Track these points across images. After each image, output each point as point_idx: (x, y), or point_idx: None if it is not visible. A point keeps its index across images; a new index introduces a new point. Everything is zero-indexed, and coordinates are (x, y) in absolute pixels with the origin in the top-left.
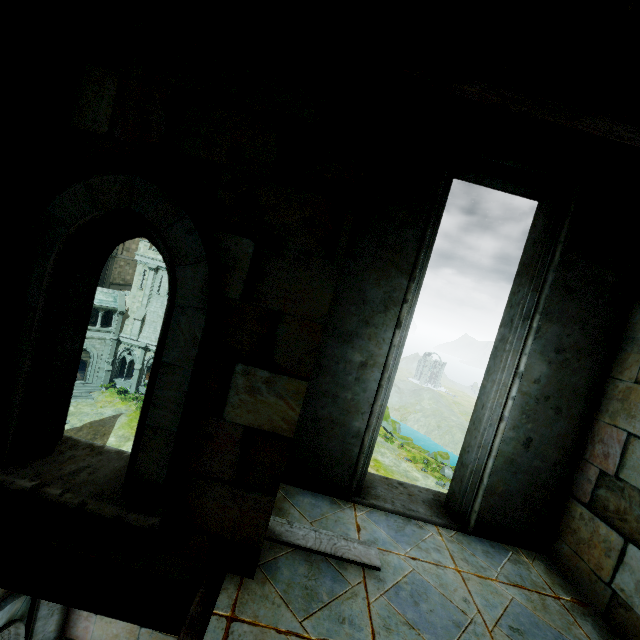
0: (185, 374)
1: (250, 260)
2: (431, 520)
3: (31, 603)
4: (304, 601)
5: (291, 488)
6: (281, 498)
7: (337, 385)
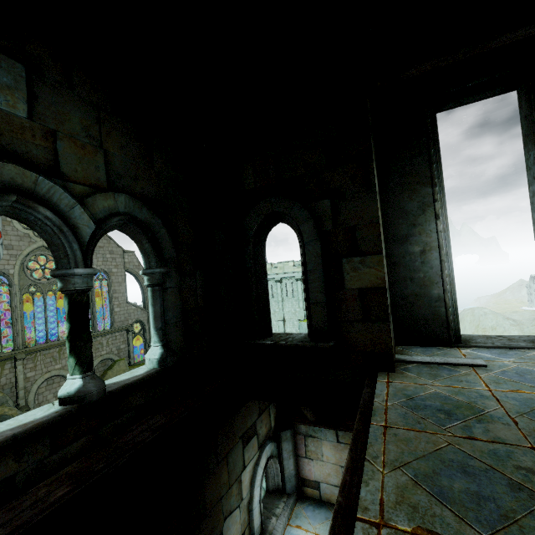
0: (320, 272)
1: (330, 208)
2: (533, 347)
3: (277, 450)
4: (431, 377)
5: (405, 347)
6: (400, 350)
7: (410, 271)
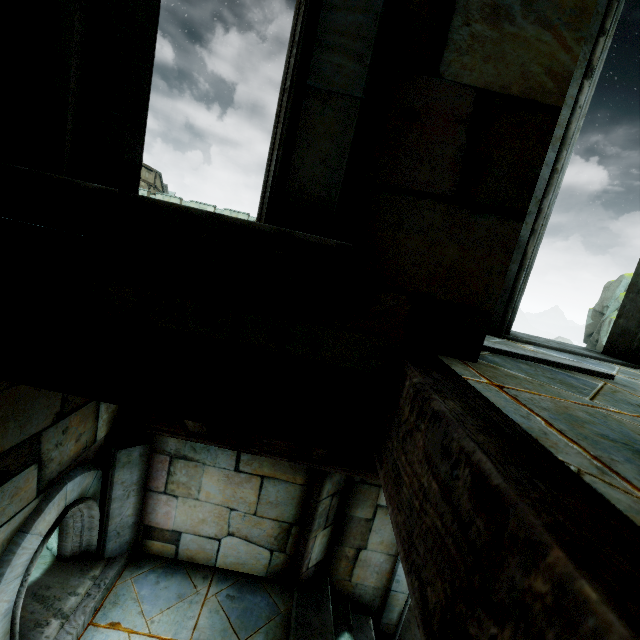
0: None
1: None
2: (605, 358)
3: (102, 483)
4: (566, 386)
5: None
6: None
7: None
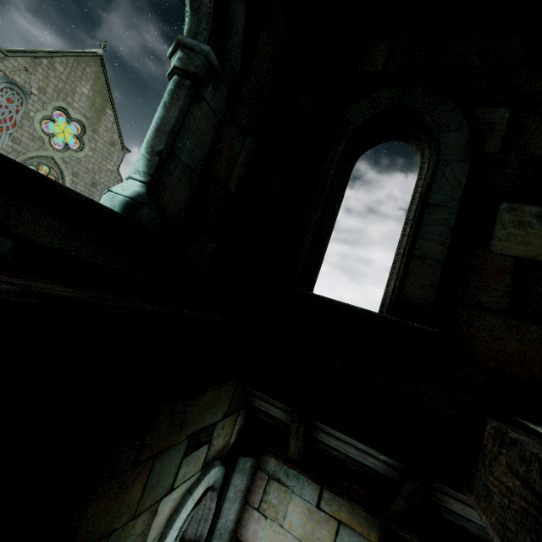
0: (451, 211)
1: (506, 122)
2: None
3: (222, 481)
4: None
5: None
6: None
7: None
